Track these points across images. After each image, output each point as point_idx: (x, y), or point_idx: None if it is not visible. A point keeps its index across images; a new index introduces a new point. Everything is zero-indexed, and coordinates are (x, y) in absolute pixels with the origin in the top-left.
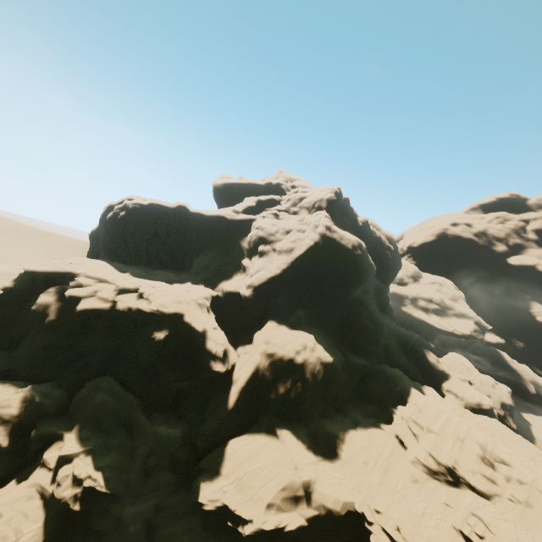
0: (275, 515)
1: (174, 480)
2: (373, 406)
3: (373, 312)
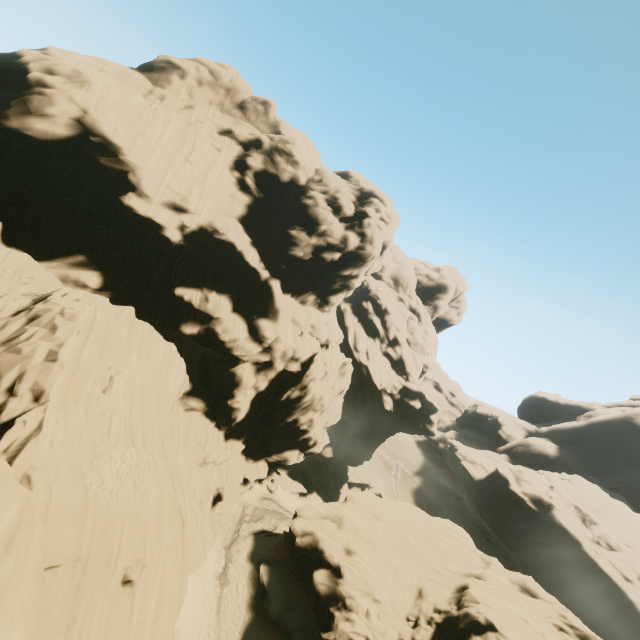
0: None
1: None
2: None
3: None
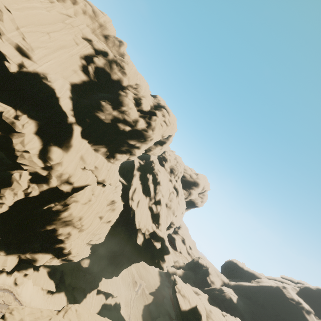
0: (192, 289)
1: None
2: None
3: None
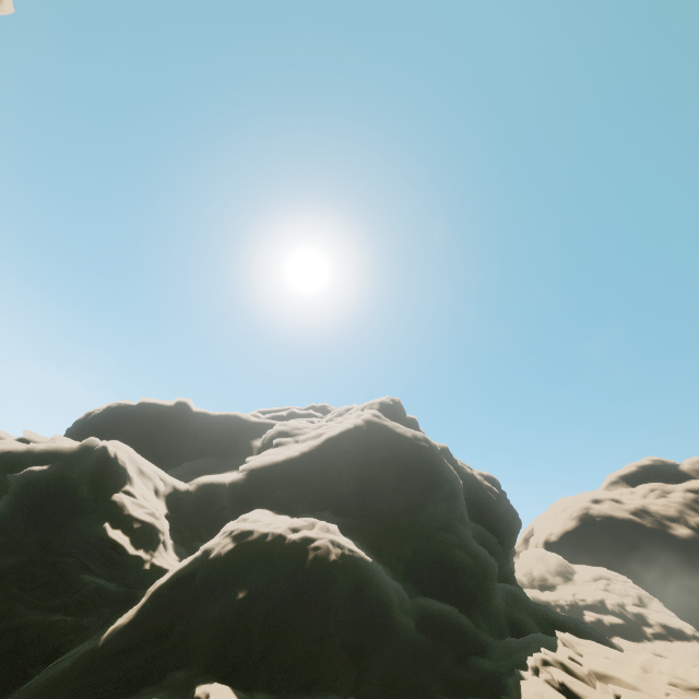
0: None
1: None
2: (481, 698)
3: (465, 539)
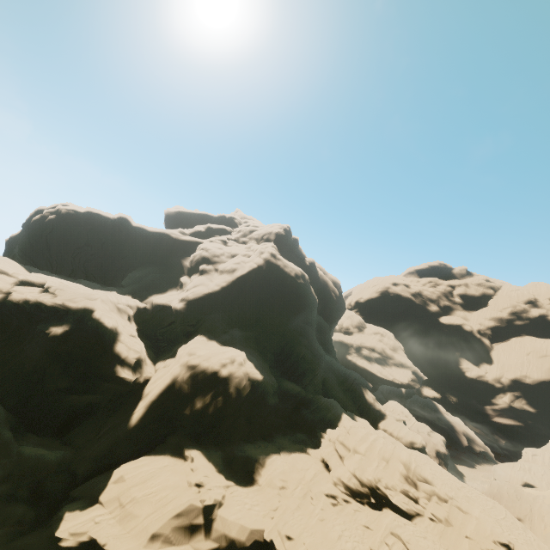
0: (160, 549)
1: (31, 517)
2: (303, 433)
3: (312, 341)
